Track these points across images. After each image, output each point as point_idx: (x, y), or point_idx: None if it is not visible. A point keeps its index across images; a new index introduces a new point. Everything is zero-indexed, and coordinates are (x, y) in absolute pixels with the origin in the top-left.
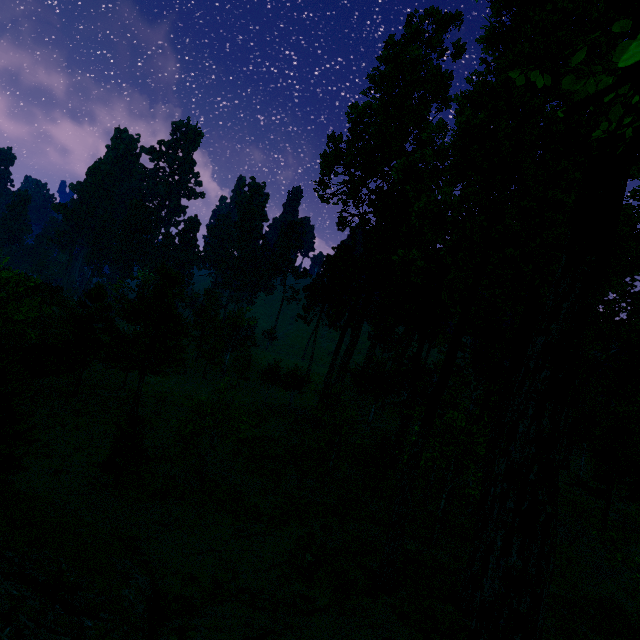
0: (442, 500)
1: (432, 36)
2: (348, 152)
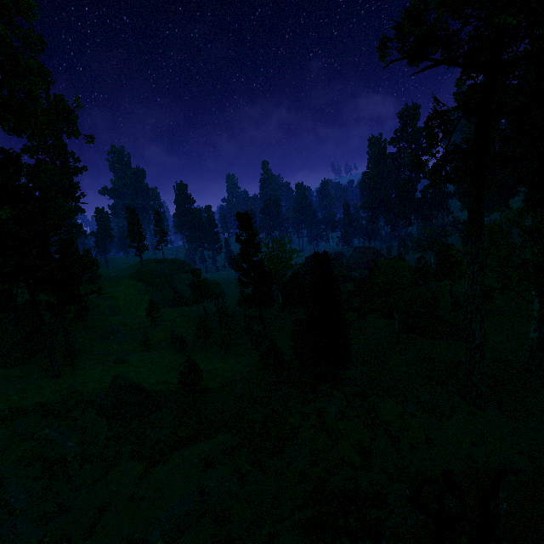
0: None
1: None
2: None
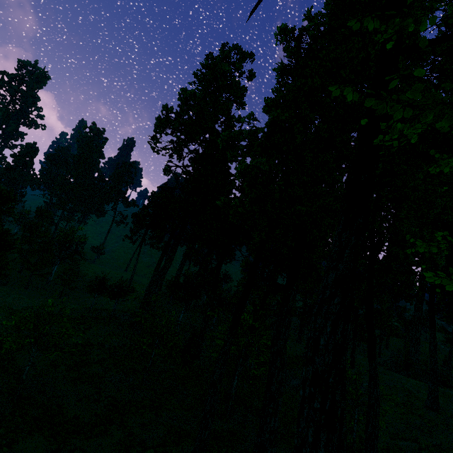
0: (235, 381)
1: (236, 62)
2: (176, 120)
